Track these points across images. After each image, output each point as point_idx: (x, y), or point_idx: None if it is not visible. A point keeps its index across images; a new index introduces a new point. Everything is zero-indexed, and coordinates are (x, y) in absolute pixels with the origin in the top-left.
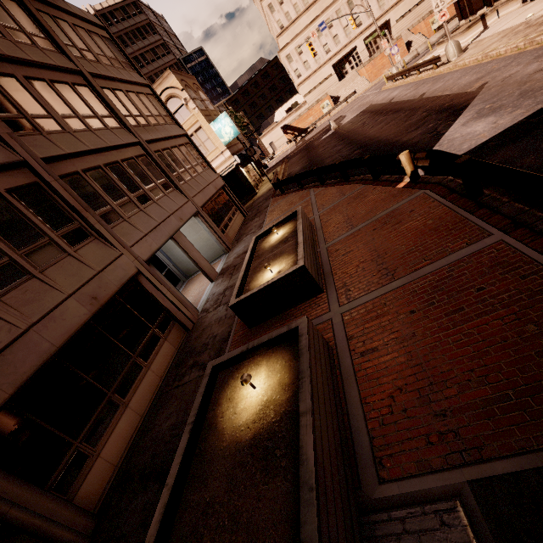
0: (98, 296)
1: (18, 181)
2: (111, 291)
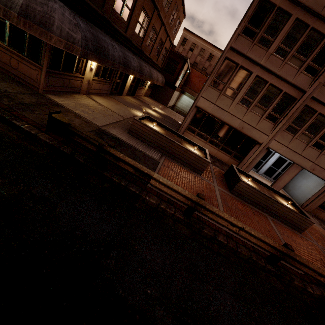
0: (243, 129)
1: (292, 93)
2: (247, 133)
